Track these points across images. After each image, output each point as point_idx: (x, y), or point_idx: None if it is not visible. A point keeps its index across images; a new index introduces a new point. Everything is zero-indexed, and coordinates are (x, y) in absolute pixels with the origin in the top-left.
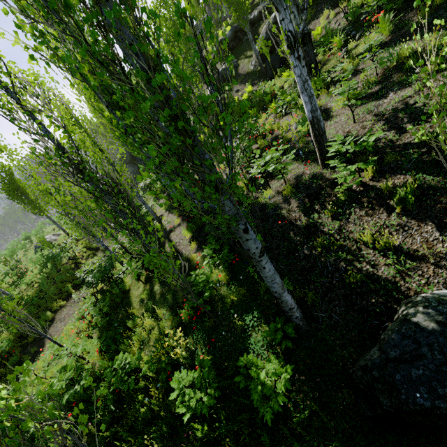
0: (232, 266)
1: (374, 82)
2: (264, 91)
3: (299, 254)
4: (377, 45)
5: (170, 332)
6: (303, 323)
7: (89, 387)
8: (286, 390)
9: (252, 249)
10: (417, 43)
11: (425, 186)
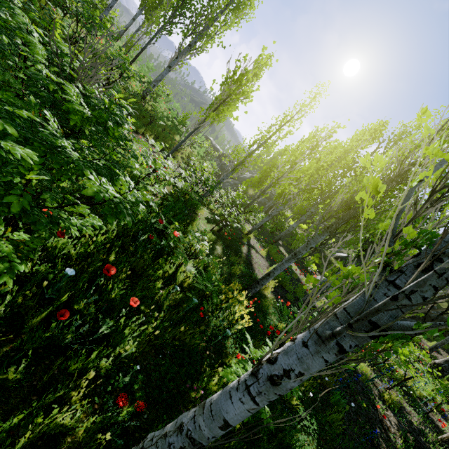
0: None
1: None
2: None
3: None
4: None
5: None
6: None
7: None
8: None
9: None
10: None
11: None
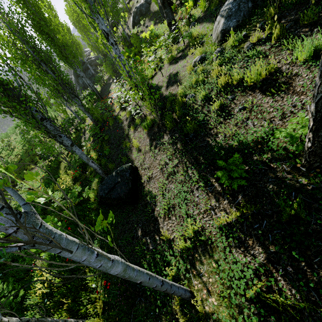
0: (100, 151)
1: (180, 50)
2: (155, 33)
3: (119, 147)
4: (197, 18)
5: (71, 181)
6: (104, 176)
7: (35, 201)
8: (94, 199)
9: (66, 144)
10: (203, 27)
11: (156, 120)
